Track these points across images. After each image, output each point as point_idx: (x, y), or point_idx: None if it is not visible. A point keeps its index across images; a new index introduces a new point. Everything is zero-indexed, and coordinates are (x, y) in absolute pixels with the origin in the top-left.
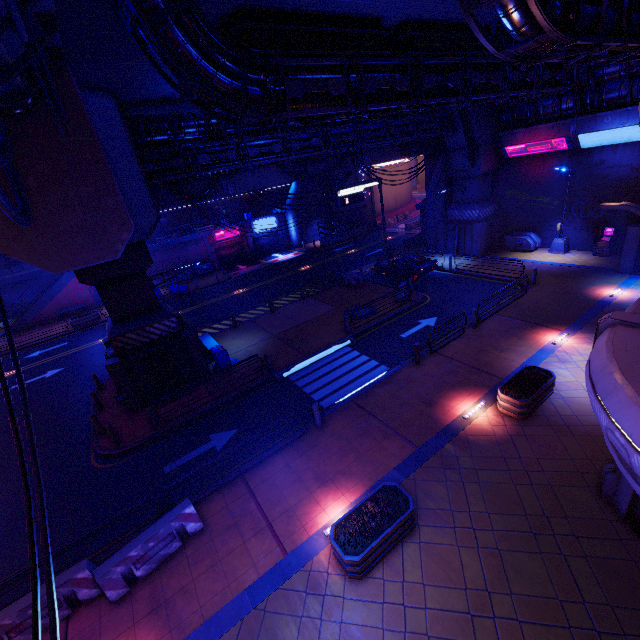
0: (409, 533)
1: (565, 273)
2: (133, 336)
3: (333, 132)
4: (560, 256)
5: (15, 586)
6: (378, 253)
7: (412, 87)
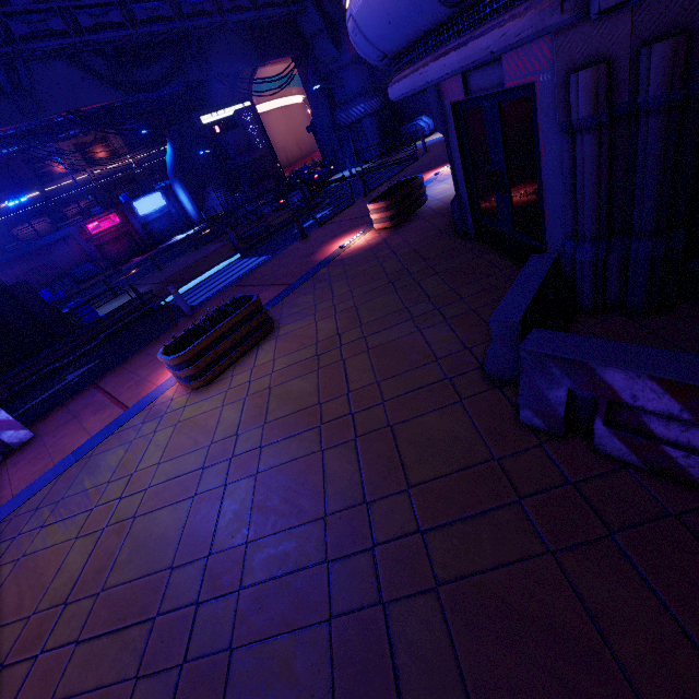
0: (266, 334)
1: None
2: None
3: (137, 6)
4: None
5: None
6: None
7: None
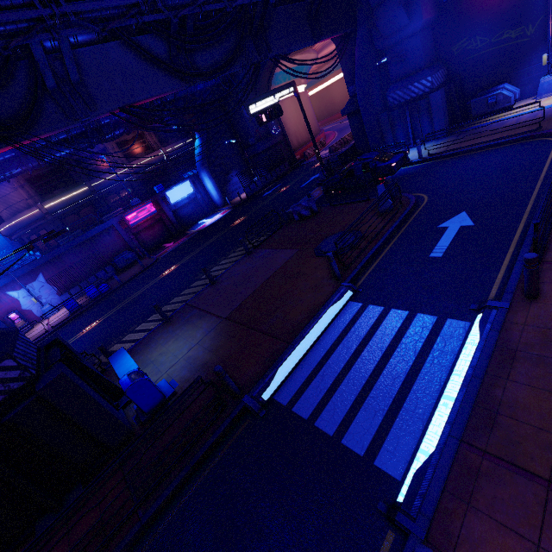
0: None
1: None
2: None
3: None
4: None
5: None
6: (314, 180)
7: None
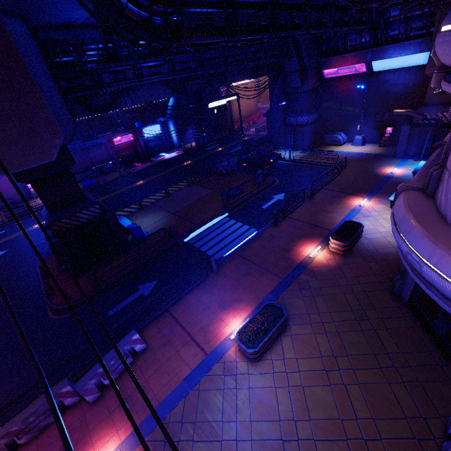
0: (284, 330)
1: (363, 159)
2: (67, 221)
3: (205, 56)
4: (359, 148)
5: (15, 405)
6: (238, 150)
7: (271, 22)
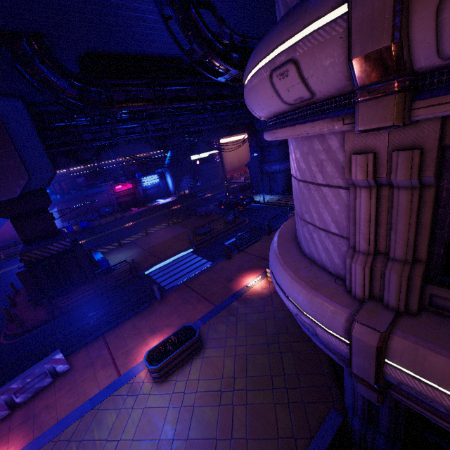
0: (197, 353)
1: None
2: (37, 252)
3: (176, 120)
4: None
5: None
6: (224, 195)
7: (198, 94)
